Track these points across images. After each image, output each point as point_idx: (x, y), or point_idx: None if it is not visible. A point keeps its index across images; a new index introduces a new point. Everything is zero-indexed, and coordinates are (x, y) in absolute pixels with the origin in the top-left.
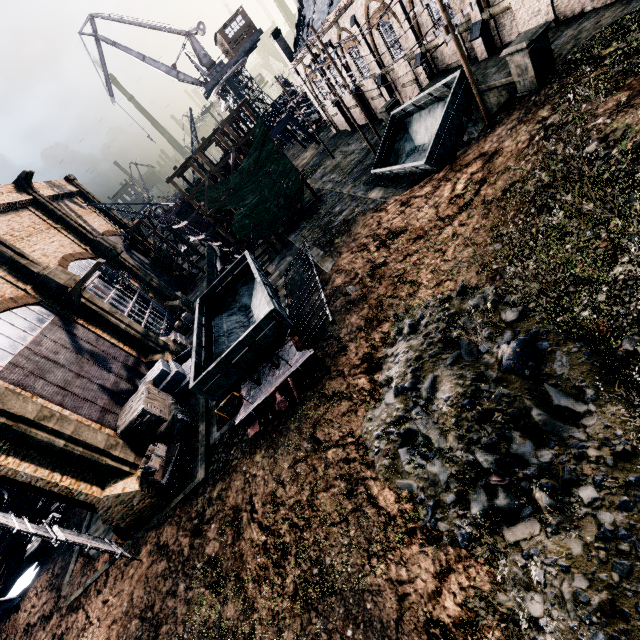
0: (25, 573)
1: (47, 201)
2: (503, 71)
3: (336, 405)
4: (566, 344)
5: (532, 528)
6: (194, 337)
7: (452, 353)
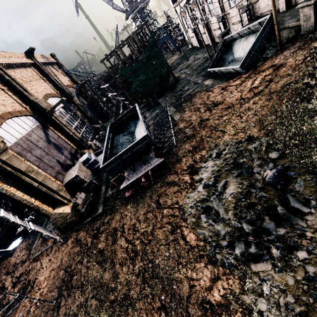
0: (16, 240)
1: (40, 65)
2: (294, 18)
3: (171, 188)
4: (304, 175)
5: (267, 266)
6: (105, 143)
7: (237, 170)
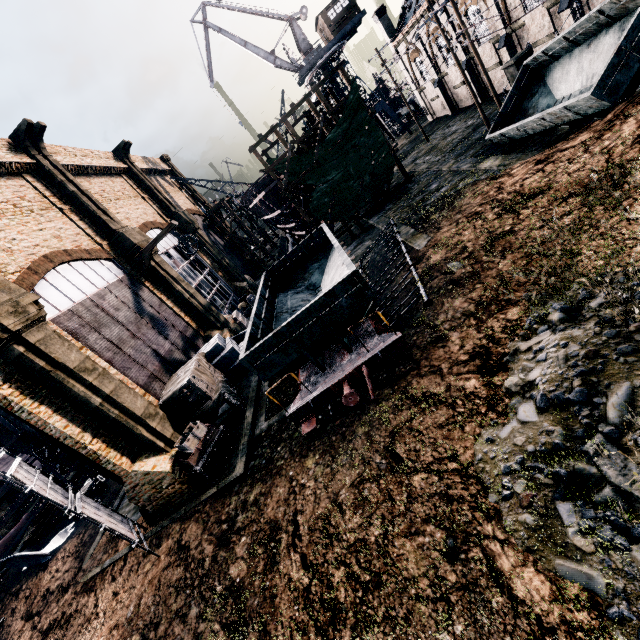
0: (63, 530)
1: (140, 172)
2: None
3: (428, 412)
4: None
5: None
6: (254, 307)
7: None
